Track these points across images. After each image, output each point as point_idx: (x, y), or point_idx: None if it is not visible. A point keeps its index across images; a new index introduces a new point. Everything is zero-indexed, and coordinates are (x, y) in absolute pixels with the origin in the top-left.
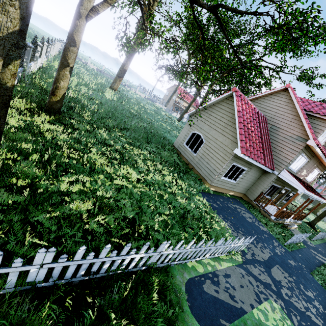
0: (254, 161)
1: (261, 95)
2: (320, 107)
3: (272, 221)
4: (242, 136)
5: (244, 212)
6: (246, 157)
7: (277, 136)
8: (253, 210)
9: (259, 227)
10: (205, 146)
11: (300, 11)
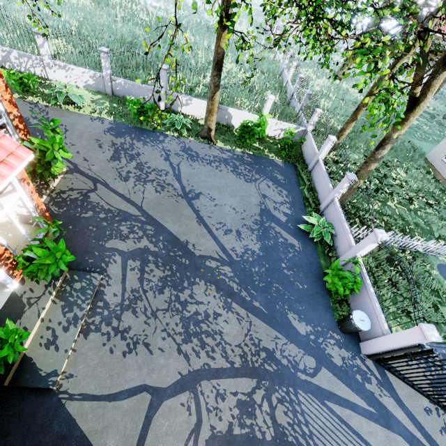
0: None
1: None
2: None
3: None
4: None
5: None
6: None
7: None
8: None
9: None
10: None
11: None
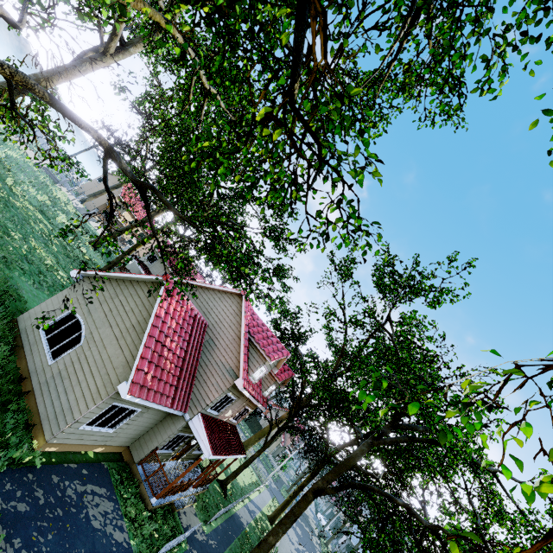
0: (153, 403)
1: (214, 287)
2: (265, 335)
3: (150, 508)
4: (145, 361)
5: (99, 501)
6: (138, 399)
7: (210, 358)
8: (128, 485)
9: (111, 538)
10: (78, 352)
11: (243, 253)
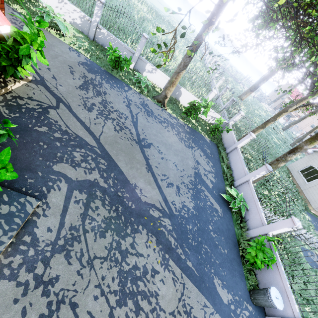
0: None
1: None
2: None
3: None
4: None
5: None
6: None
7: None
8: None
9: None
10: None
11: None
